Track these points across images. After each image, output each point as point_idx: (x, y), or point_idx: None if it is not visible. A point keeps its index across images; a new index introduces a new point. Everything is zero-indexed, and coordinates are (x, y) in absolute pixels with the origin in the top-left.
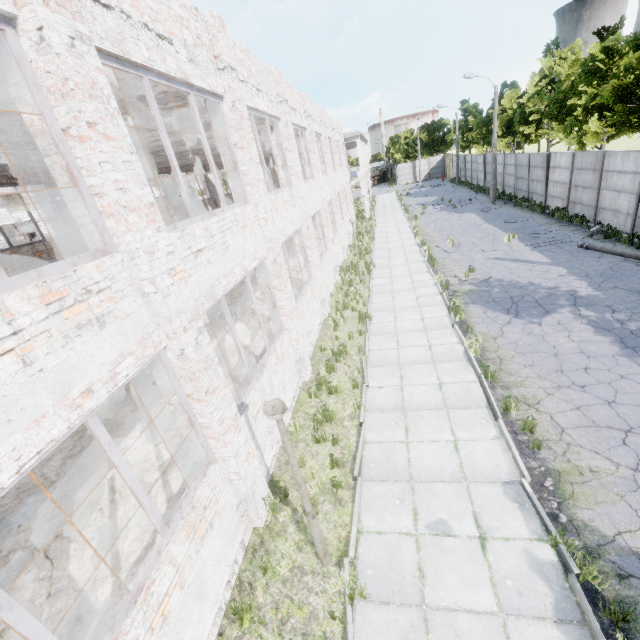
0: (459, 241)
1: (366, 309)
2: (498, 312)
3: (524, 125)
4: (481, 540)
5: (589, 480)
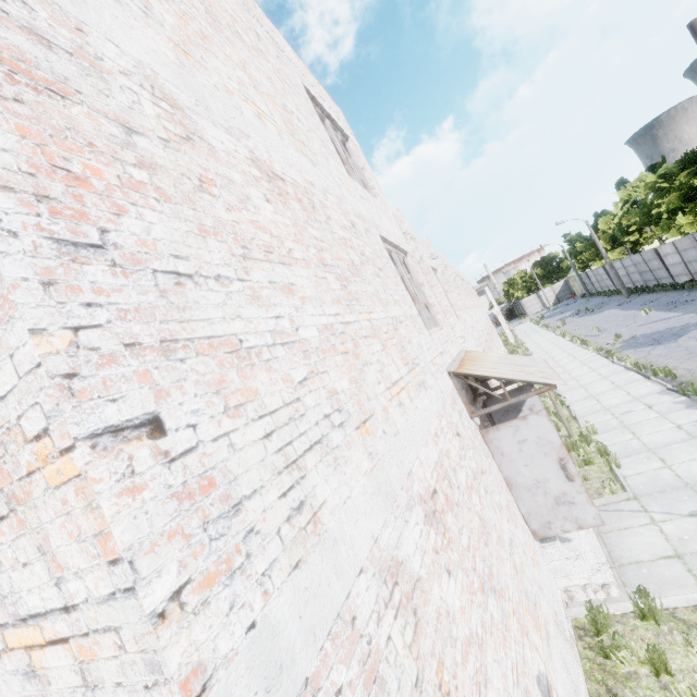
0: (604, 327)
1: None
2: (644, 347)
3: (627, 236)
4: (649, 407)
5: None
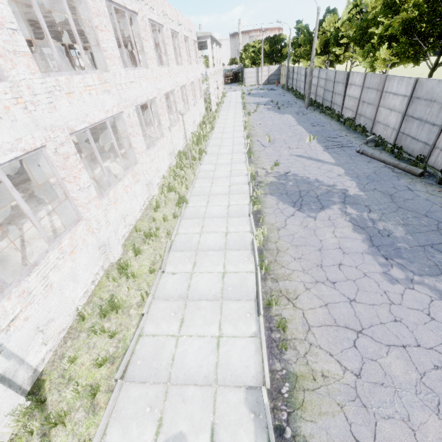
0: (275, 137)
1: (187, 192)
2: (287, 204)
3: (336, 46)
4: None
5: (319, 386)
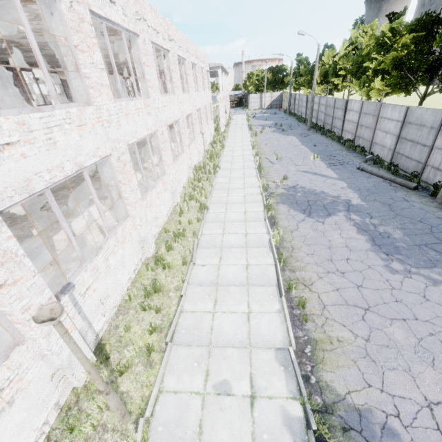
0: (281, 155)
1: (207, 201)
2: (297, 211)
3: (335, 77)
4: (251, 398)
5: (336, 348)
